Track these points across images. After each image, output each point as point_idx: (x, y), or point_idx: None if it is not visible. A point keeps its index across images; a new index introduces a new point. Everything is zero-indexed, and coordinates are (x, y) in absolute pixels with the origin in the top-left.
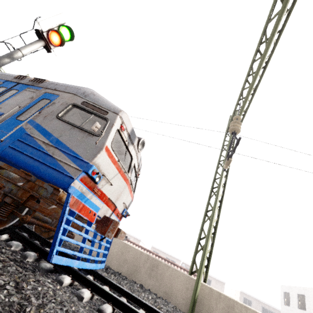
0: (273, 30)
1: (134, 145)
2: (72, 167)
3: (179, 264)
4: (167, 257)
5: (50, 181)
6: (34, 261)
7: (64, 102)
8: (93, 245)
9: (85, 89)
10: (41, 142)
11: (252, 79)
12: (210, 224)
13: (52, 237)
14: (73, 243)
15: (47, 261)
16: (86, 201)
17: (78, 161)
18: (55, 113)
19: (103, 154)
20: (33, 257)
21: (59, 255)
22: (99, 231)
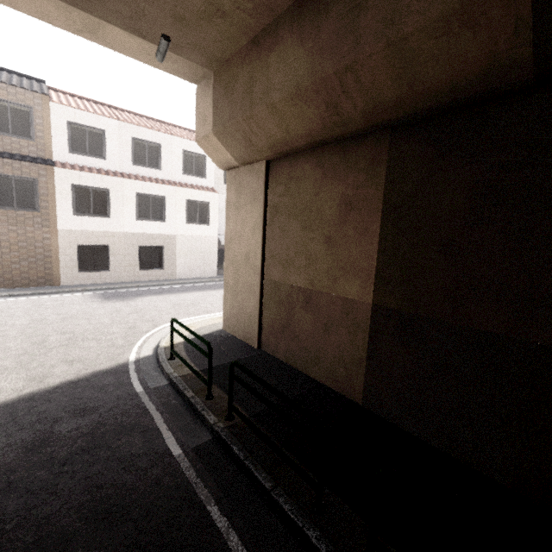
0: None
1: None
2: None
3: None
4: None
5: None
6: None
7: None
8: None
9: None
10: None
11: None
12: None
13: None
14: None
15: None
16: None
17: None
18: None
19: None
20: None
21: None
22: None
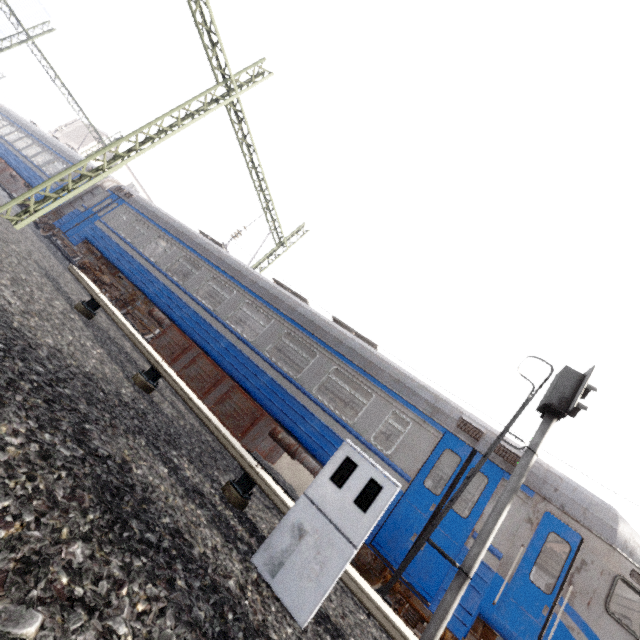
0: None
1: None
2: None
3: None
4: None
5: None
6: None
7: (605, 570)
8: None
9: (622, 529)
10: None
11: None
12: None
13: None
14: None
15: None
16: None
17: None
18: (599, 598)
19: None
20: None
21: None
22: None
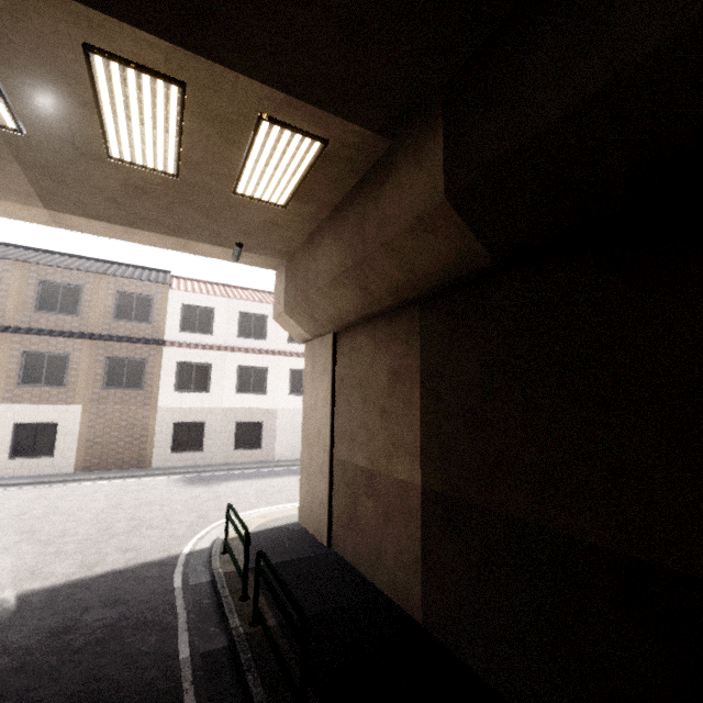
0: None
1: None
2: None
3: None
4: None
5: None
6: None
7: None
8: None
9: None
10: None
11: None
12: None
13: None
14: None
15: None
16: None
17: None
18: None
19: None
20: None
21: None
22: None
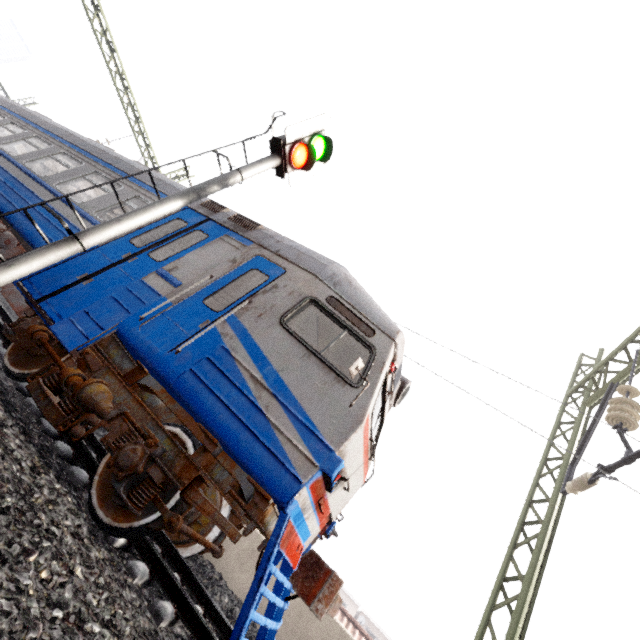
0: None
1: (392, 396)
2: (301, 452)
3: (354, 613)
4: None
5: (254, 474)
6: (168, 626)
7: (296, 291)
8: (276, 613)
9: (335, 268)
10: (248, 373)
11: None
12: (513, 623)
13: (183, 542)
14: (260, 624)
15: (191, 635)
16: (299, 524)
17: (312, 439)
18: (277, 312)
19: (359, 433)
20: (169, 618)
21: (193, 595)
22: (297, 586)
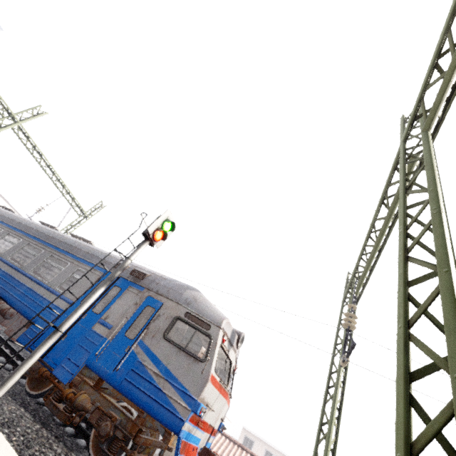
0: (381, 231)
1: (233, 347)
2: (182, 405)
3: None
4: (267, 450)
5: (162, 423)
6: None
7: (169, 315)
8: None
9: (187, 293)
10: (152, 371)
11: (366, 263)
12: (325, 449)
13: None
14: None
15: None
16: (191, 438)
17: (186, 397)
18: (161, 331)
19: (209, 385)
20: None
21: None
22: None
